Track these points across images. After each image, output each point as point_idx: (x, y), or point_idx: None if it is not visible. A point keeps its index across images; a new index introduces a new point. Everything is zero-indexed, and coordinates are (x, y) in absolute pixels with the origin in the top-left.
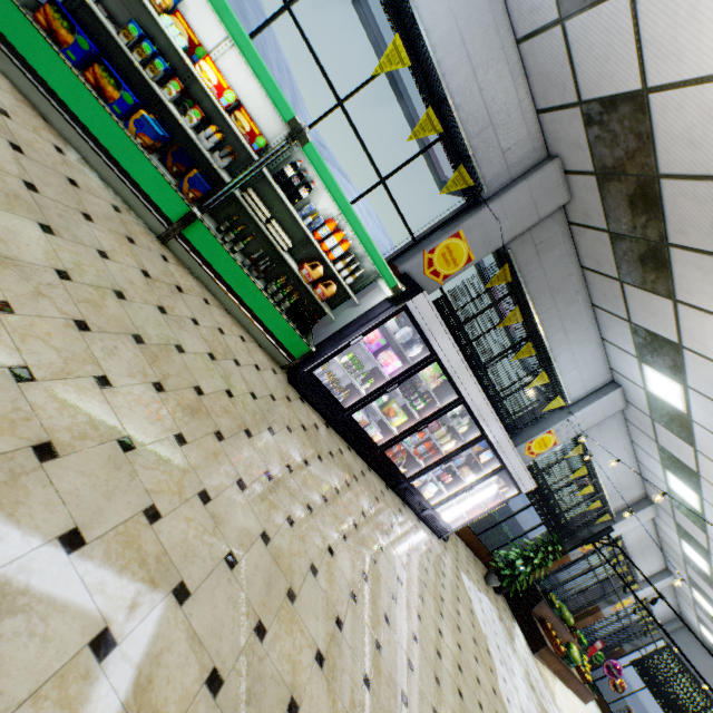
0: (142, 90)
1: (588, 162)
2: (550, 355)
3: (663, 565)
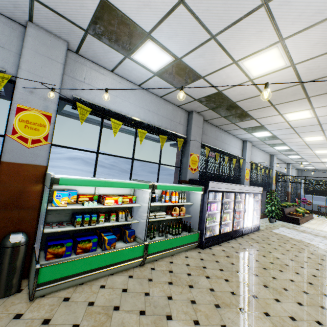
0: (83, 230)
1: (206, 108)
2: (230, 153)
3: (286, 164)
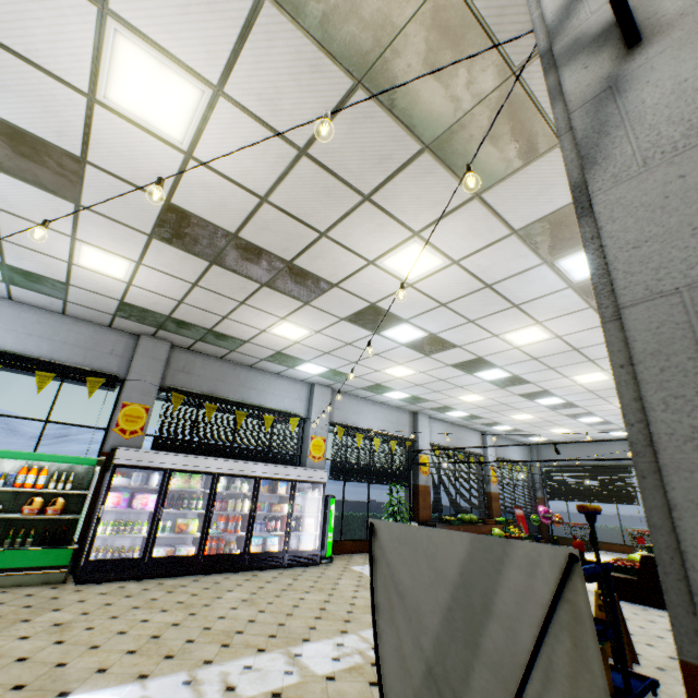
0: None
1: (151, 327)
2: (259, 405)
3: (478, 432)
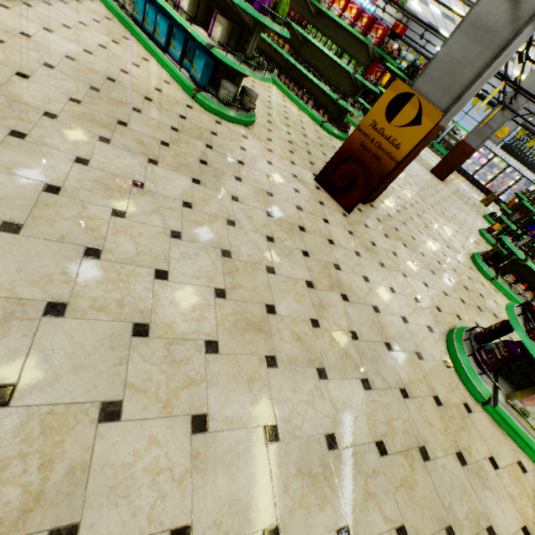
0: None
1: None
2: None
3: None
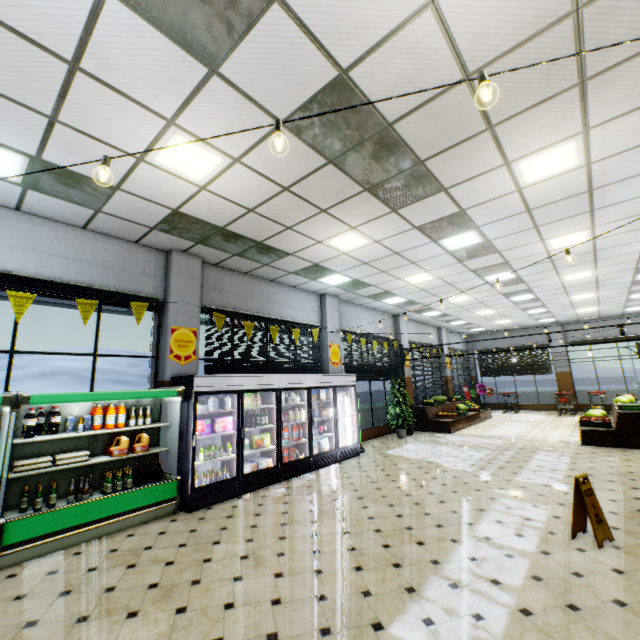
0: None
1: (188, 242)
2: (286, 319)
3: (435, 328)
